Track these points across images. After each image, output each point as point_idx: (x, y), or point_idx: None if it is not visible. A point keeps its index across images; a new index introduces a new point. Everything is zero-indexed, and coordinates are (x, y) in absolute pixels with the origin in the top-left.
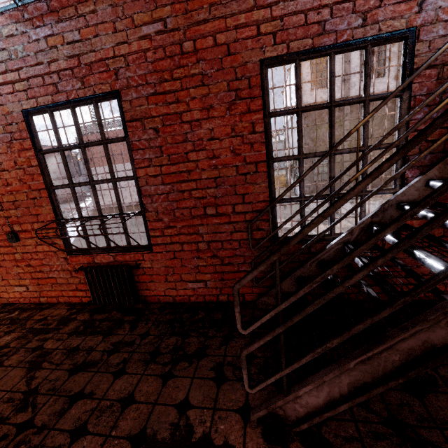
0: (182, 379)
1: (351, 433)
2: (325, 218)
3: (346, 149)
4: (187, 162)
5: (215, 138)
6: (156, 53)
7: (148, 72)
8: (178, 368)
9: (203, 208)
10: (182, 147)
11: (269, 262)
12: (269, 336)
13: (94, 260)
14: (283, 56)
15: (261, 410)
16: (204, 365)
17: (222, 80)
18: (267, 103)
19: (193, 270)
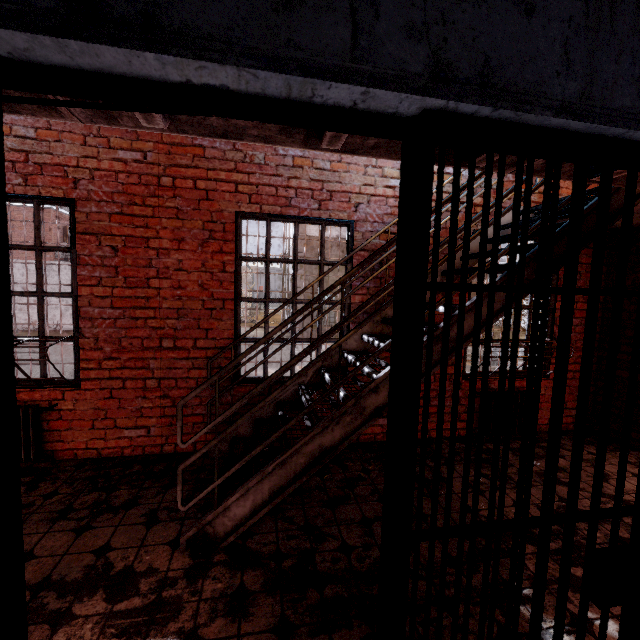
0: (103, 528)
1: (271, 539)
2: (253, 349)
3: (306, 300)
4: (148, 288)
5: (183, 269)
6: (130, 177)
7: (116, 191)
8: (99, 520)
9: (159, 340)
10: (144, 271)
11: (210, 381)
12: (206, 448)
13: None
14: (256, 213)
15: (191, 529)
16: (133, 513)
17: (198, 219)
18: (239, 248)
19: (134, 413)
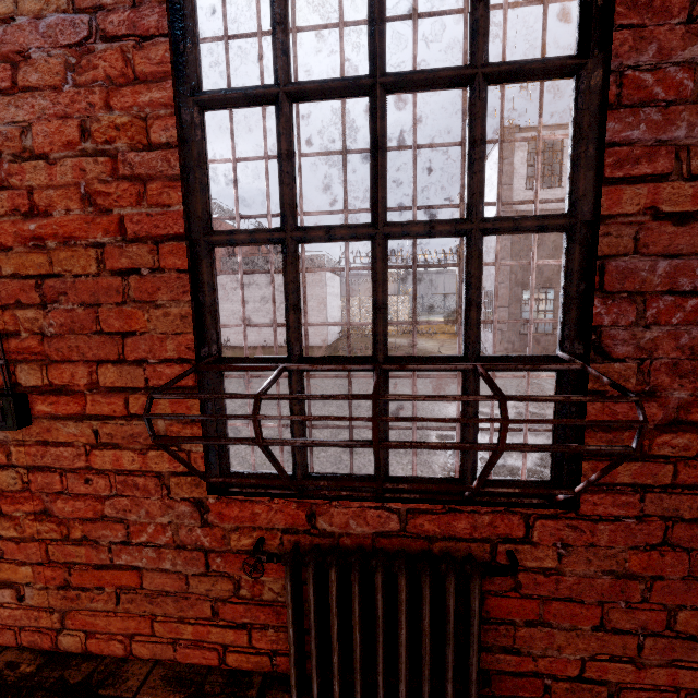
0: None
1: None
2: None
3: None
4: None
5: None
6: None
7: None
8: None
9: None
10: None
11: None
12: None
13: (316, 519)
14: None
15: None
16: None
17: None
18: None
19: None
